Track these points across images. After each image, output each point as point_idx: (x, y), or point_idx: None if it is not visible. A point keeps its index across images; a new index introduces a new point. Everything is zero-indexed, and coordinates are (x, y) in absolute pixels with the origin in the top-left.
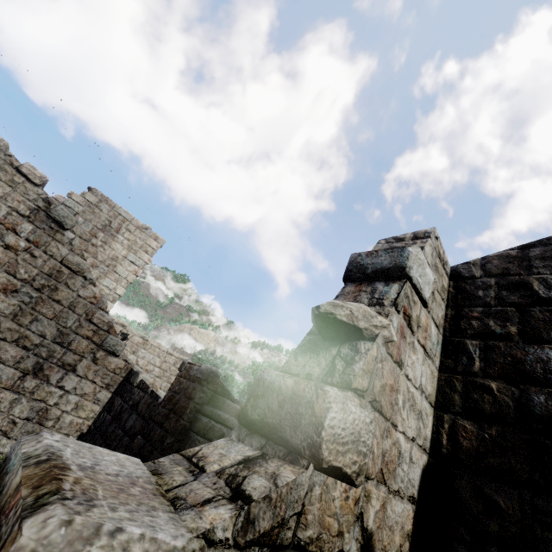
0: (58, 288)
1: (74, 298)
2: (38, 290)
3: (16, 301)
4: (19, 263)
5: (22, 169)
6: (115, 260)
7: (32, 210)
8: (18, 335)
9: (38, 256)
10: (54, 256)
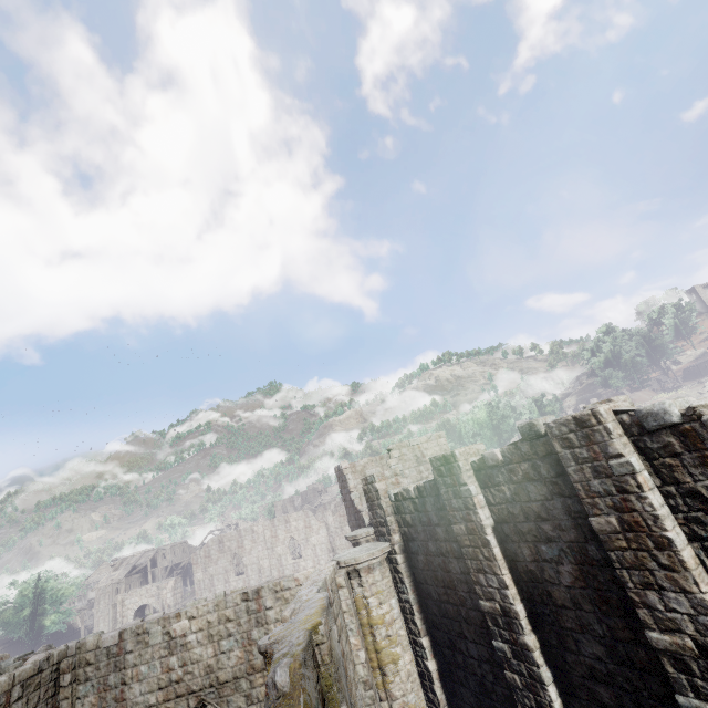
0: None
1: None
2: None
3: None
4: None
5: None
6: None
7: None
8: None
9: None
10: None
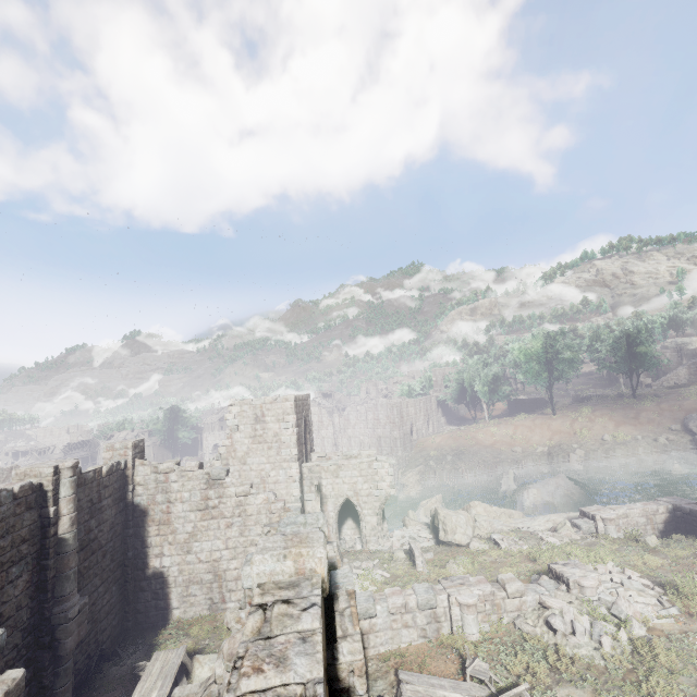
0: (246, 509)
1: (256, 508)
2: (239, 516)
3: (236, 528)
4: (223, 511)
5: (187, 469)
6: (276, 435)
7: (206, 483)
8: (250, 541)
9: (226, 502)
10: (232, 496)
